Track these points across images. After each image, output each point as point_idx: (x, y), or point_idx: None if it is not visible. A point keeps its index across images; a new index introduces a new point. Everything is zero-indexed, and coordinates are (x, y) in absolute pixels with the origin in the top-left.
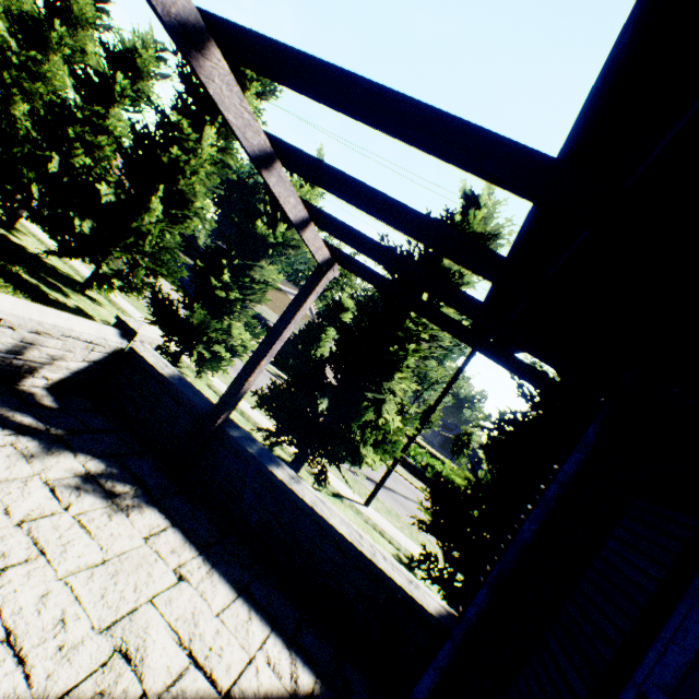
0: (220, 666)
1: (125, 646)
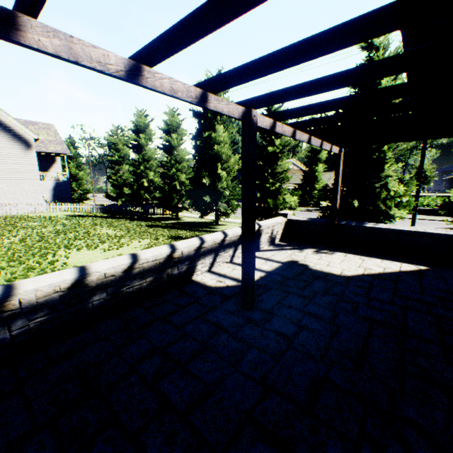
0: (392, 268)
1: (365, 268)
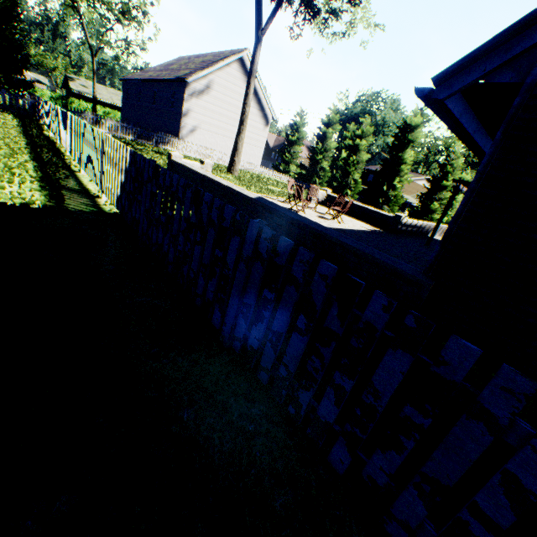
0: None
1: None
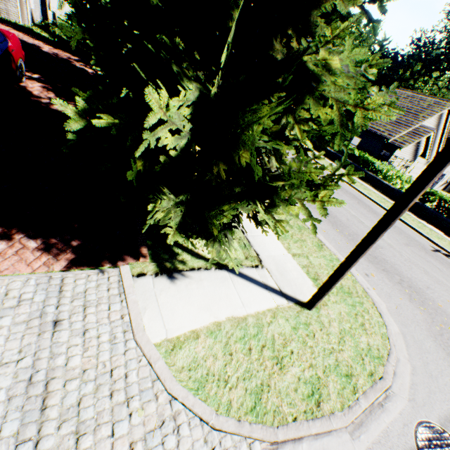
0: None
1: None
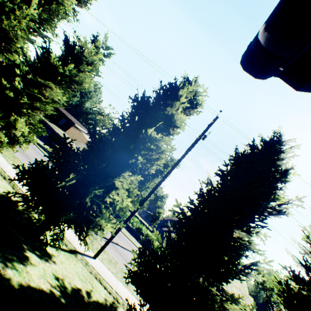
0: None
1: None
